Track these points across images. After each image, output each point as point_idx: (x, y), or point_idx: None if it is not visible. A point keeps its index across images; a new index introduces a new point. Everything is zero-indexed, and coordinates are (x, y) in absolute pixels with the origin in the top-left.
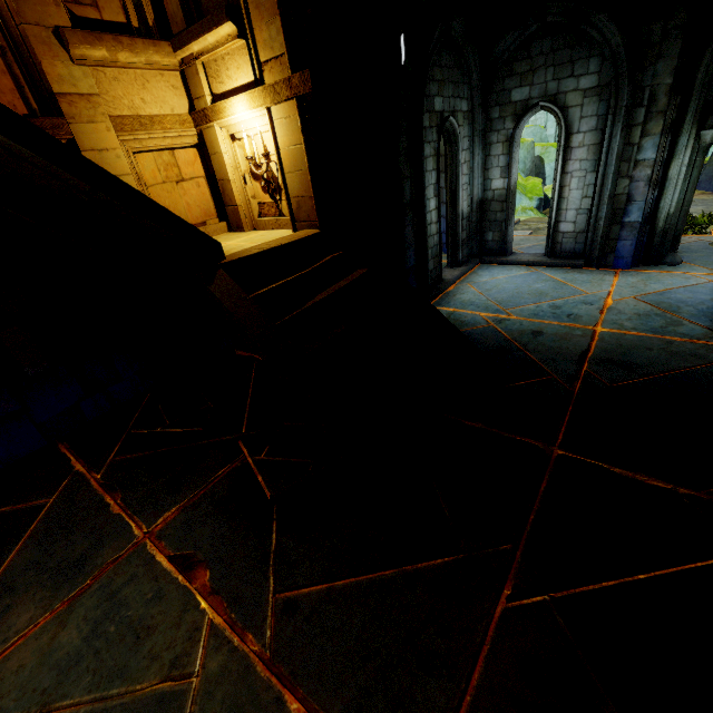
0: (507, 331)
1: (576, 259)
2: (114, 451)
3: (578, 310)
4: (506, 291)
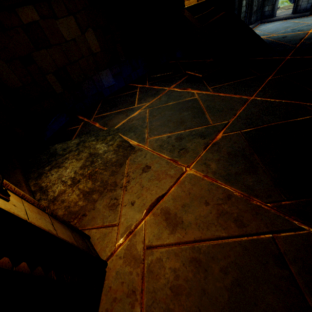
0: (272, 39)
1: (306, 12)
2: (147, 82)
3: (303, 28)
4: (272, 29)
